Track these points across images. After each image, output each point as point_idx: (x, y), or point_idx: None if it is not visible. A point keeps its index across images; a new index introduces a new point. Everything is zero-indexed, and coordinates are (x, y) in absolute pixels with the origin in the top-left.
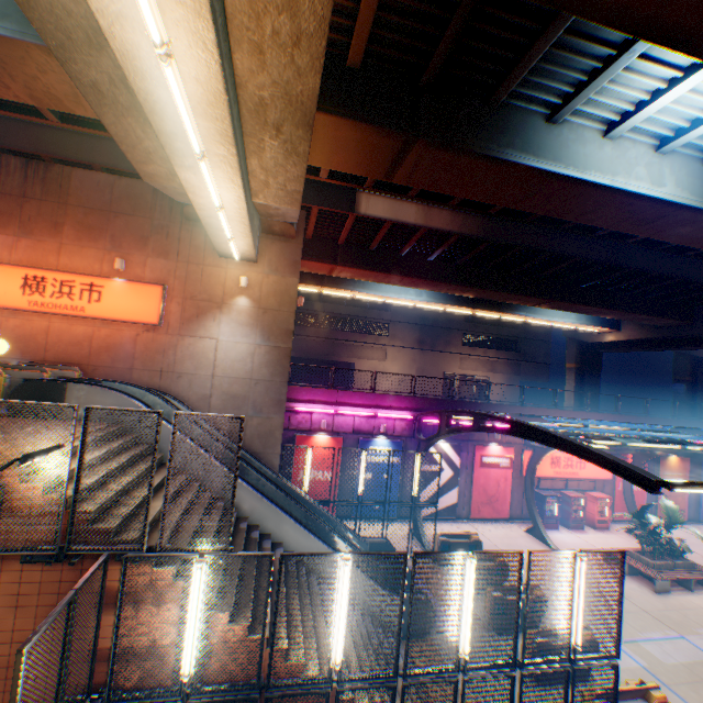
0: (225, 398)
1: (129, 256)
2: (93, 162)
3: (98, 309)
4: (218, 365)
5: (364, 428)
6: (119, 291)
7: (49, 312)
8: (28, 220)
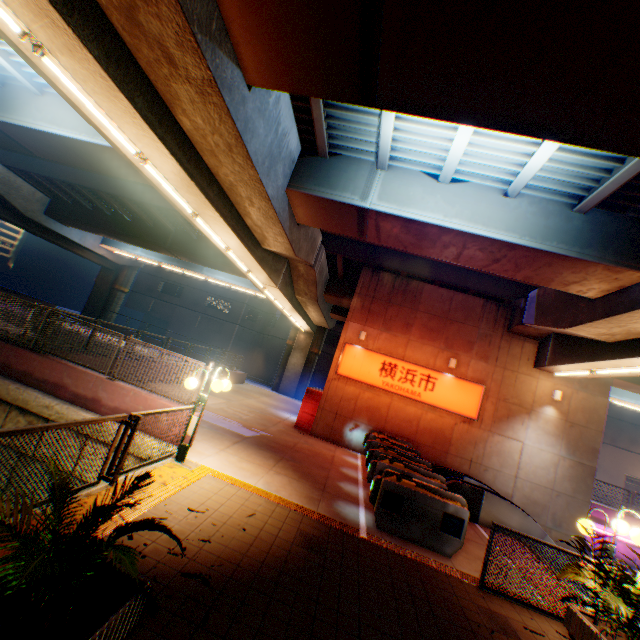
0: (524, 501)
1: (455, 355)
2: (437, 279)
3: (428, 396)
4: (519, 466)
5: (620, 555)
6: (446, 384)
7: (394, 392)
8: (387, 318)
